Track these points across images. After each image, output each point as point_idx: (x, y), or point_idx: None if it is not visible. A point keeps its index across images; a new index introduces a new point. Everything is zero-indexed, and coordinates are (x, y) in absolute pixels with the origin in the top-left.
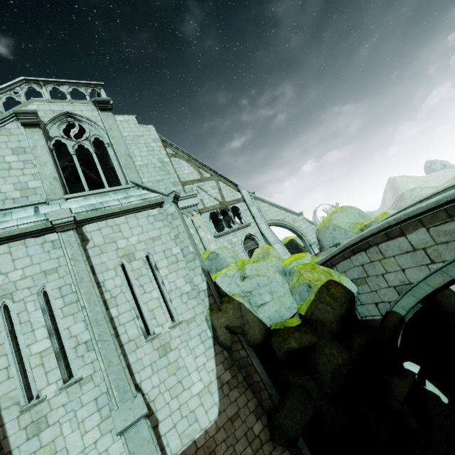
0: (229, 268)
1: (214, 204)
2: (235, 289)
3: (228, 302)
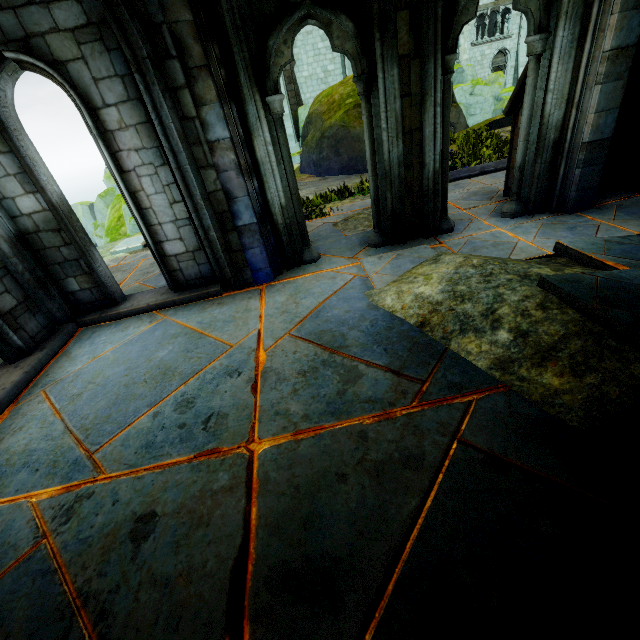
0: (466, 84)
1: (488, 2)
2: (463, 101)
3: (455, 107)
